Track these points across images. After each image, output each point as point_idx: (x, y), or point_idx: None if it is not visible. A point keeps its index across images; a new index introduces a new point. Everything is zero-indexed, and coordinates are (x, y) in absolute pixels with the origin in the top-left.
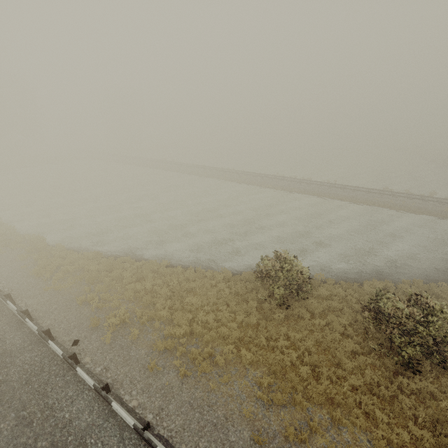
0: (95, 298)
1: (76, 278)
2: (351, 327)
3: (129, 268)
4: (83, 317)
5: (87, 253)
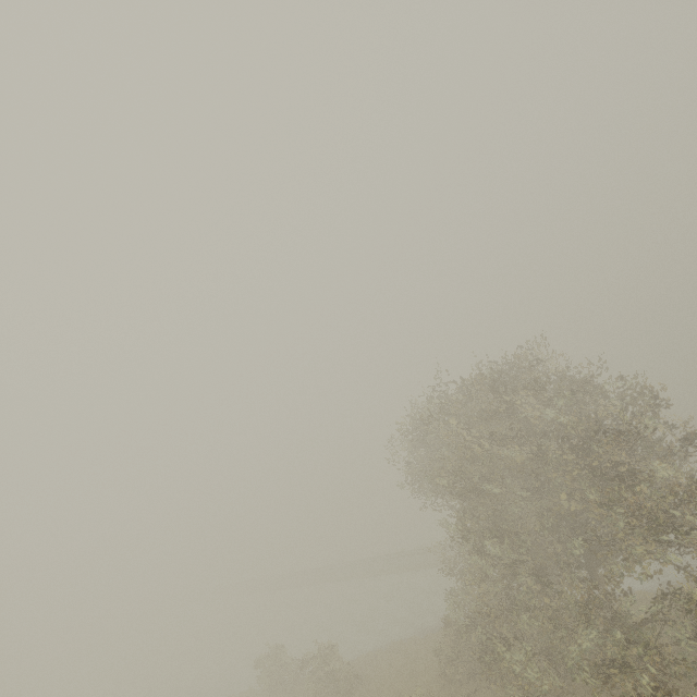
0: None
1: None
2: None
3: None
4: None
5: None
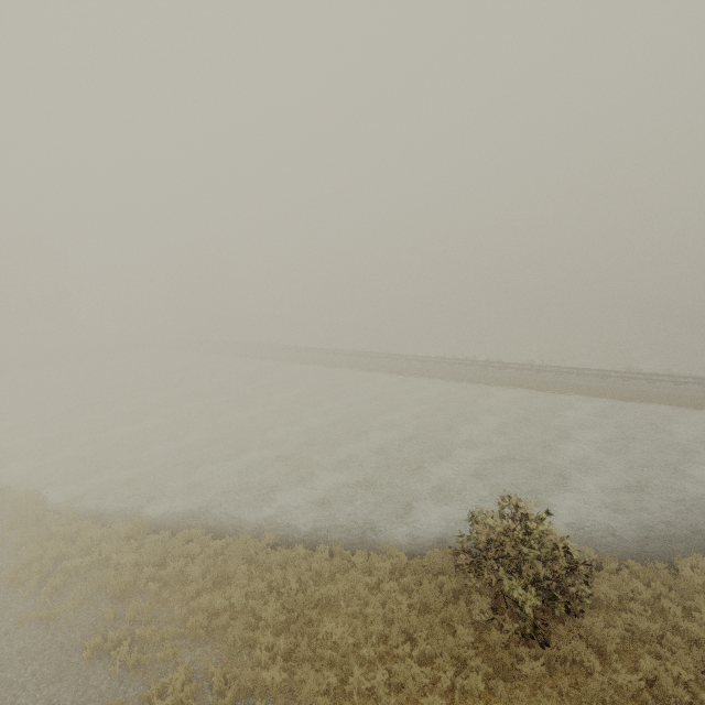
0: (123, 642)
1: (90, 588)
2: (701, 688)
3: (200, 555)
4: (91, 696)
5: (120, 525)
